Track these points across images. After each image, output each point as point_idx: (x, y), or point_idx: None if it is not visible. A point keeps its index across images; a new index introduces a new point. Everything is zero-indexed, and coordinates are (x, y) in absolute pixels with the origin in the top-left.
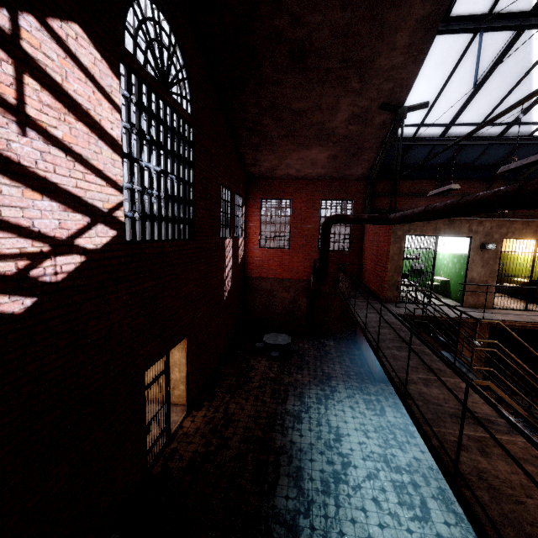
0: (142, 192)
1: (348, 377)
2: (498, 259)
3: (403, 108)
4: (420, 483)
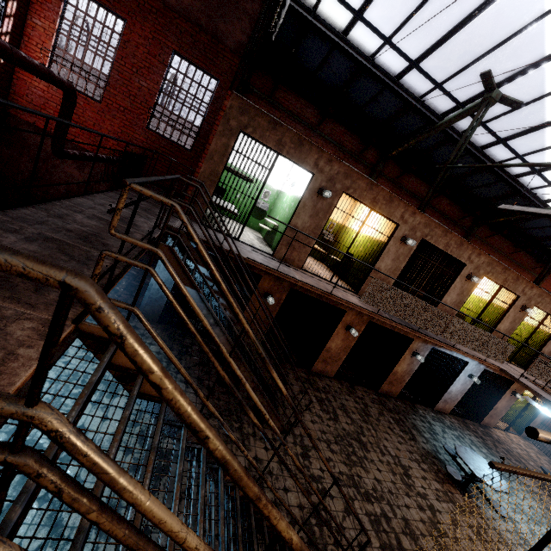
0: None
1: None
2: (329, 215)
3: None
4: None
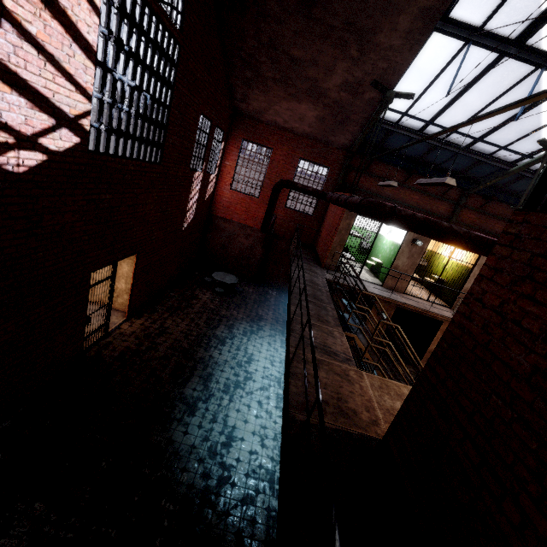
0: (112, 104)
1: (276, 322)
2: (422, 255)
3: (392, 93)
4: None
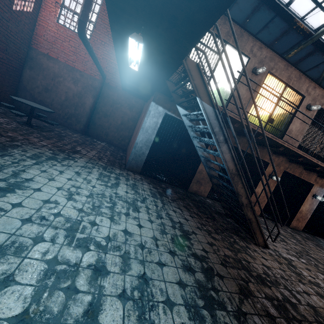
0: None
1: (98, 159)
2: (259, 88)
3: None
4: (111, 268)
